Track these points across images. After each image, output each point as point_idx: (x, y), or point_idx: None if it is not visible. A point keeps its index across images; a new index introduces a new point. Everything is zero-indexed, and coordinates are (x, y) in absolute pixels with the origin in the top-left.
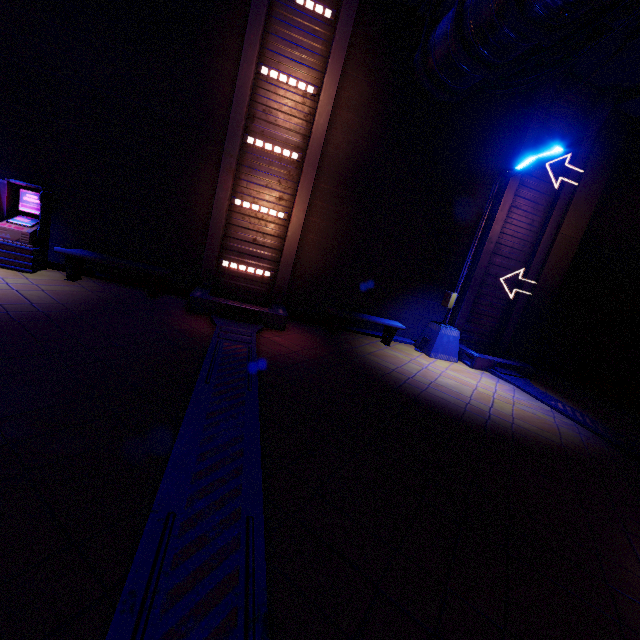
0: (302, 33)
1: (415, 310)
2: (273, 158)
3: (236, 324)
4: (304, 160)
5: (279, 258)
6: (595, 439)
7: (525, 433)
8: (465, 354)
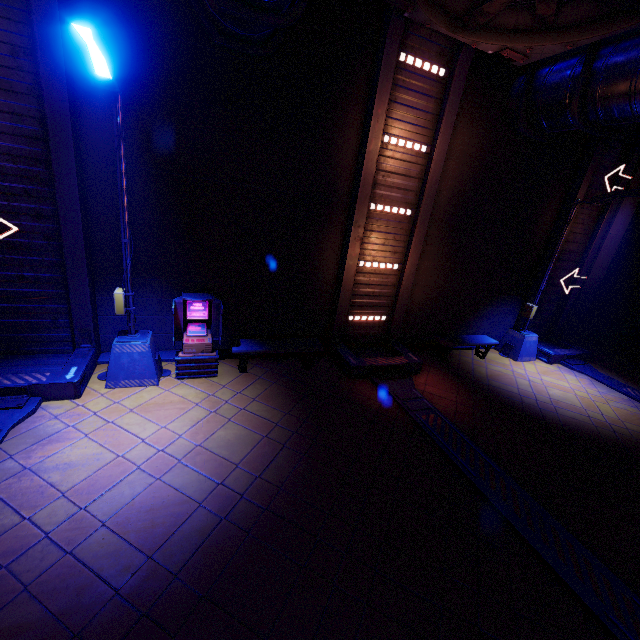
0: (417, 95)
1: (492, 318)
2: (390, 218)
3: (397, 384)
4: (418, 216)
5: (392, 303)
6: None
7: None
8: (540, 352)
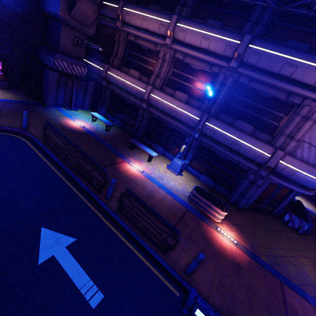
0: None
1: None
2: None
3: None
4: None
5: None
6: None
7: None
8: None
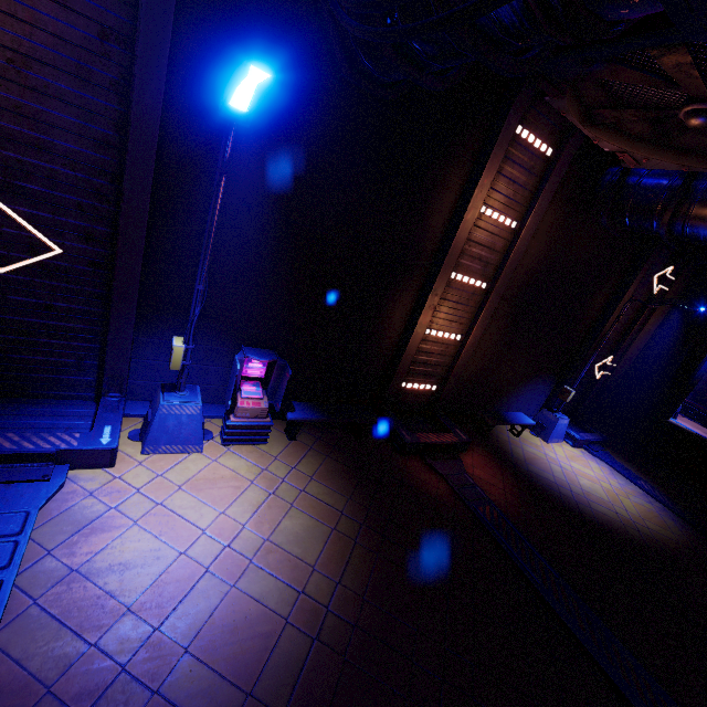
0: (521, 170)
1: (528, 394)
2: (465, 288)
3: (449, 466)
4: (493, 291)
5: (446, 373)
6: (682, 523)
7: (661, 538)
8: (567, 434)
